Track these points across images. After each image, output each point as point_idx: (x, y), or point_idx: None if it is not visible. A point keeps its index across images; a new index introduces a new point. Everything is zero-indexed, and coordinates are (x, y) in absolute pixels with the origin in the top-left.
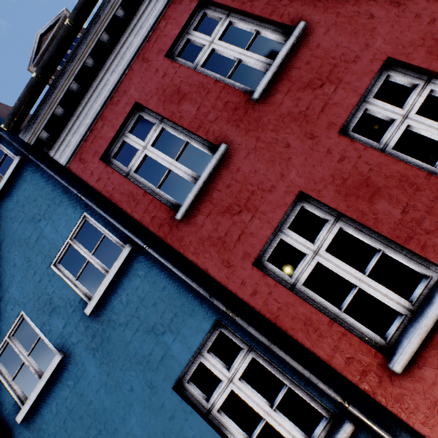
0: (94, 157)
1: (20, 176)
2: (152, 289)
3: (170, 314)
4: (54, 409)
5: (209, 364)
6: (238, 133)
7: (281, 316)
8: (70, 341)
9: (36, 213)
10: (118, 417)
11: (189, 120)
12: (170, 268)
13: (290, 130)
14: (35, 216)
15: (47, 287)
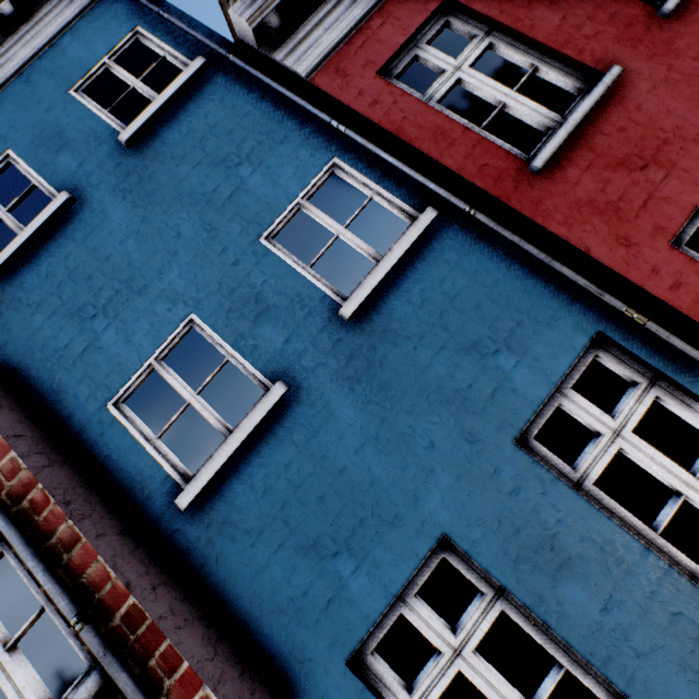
0: (365, 69)
1: (197, 93)
2: (472, 282)
3: (507, 323)
4: (259, 485)
5: (576, 408)
6: (635, 57)
7: None
8: (298, 366)
9: (231, 153)
10: (403, 495)
11: (548, 32)
12: (518, 244)
13: None
14: (229, 158)
15: (251, 273)
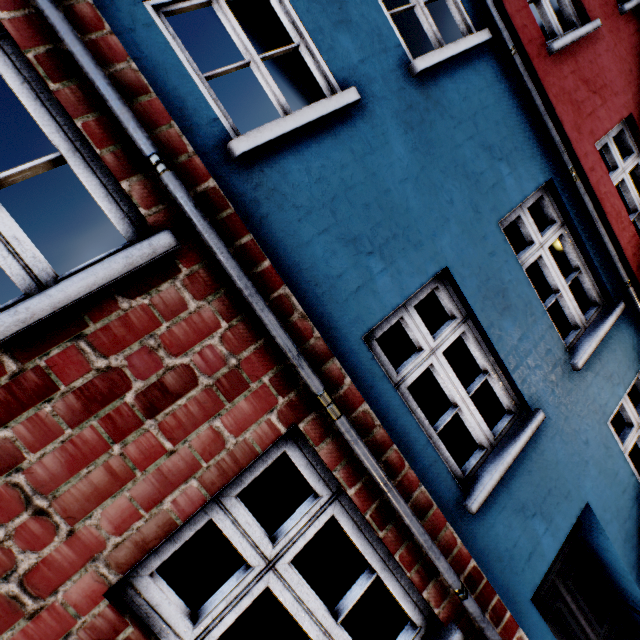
0: None
1: None
2: (497, 104)
3: (510, 145)
4: (314, 172)
5: (527, 222)
6: (605, 25)
7: (605, 200)
8: (368, 89)
9: None
10: (426, 229)
11: None
12: (532, 92)
13: (634, 61)
14: None
15: None
